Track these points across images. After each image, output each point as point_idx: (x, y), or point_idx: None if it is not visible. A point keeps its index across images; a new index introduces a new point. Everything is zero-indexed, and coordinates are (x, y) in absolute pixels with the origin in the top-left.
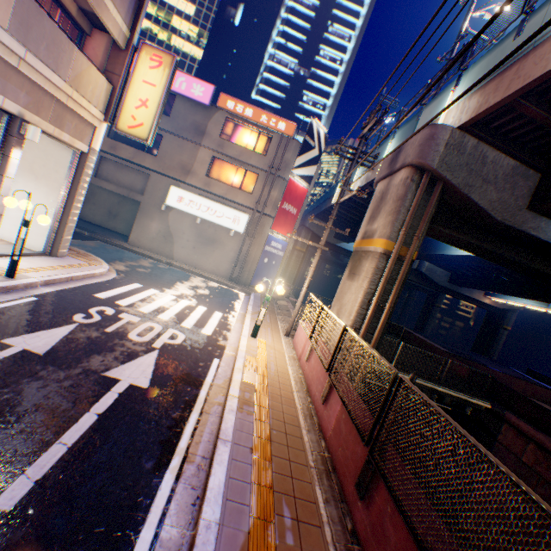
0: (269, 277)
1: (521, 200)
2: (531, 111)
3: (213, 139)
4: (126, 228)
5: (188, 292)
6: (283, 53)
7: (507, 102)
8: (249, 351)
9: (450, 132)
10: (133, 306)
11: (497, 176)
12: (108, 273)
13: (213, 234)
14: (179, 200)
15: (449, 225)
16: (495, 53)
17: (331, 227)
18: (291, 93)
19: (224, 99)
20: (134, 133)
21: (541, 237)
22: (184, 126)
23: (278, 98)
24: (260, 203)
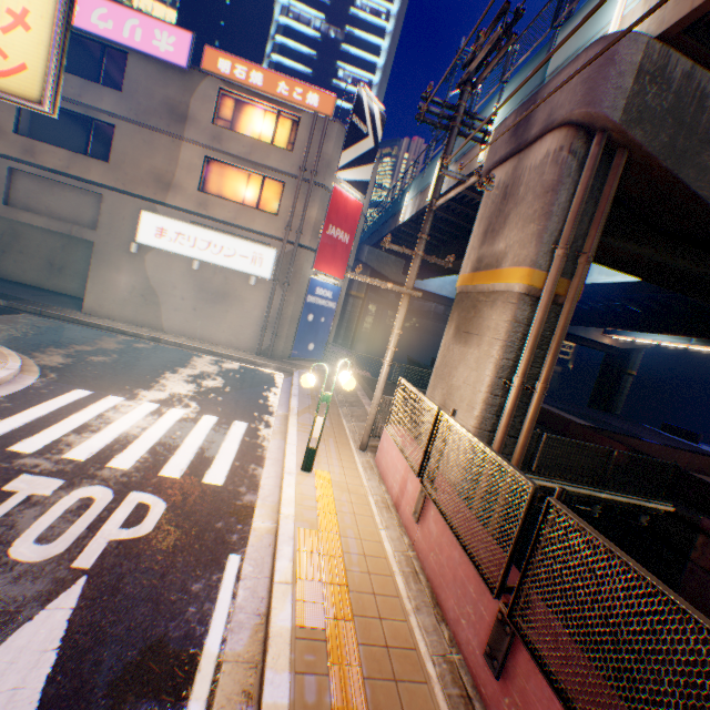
0: (317, 342)
1: None
2: None
3: (202, 127)
4: (82, 287)
5: (184, 389)
6: (302, 4)
7: None
8: (301, 515)
9: (645, 46)
10: (51, 451)
11: None
12: (19, 377)
13: (223, 285)
14: (159, 233)
15: (624, 235)
16: None
17: (423, 255)
18: (320, 66)
19: (212, 56)
20: (9, 88)
21: None
22: (150, 108)
23: (302, 75)
24: (292, 229)
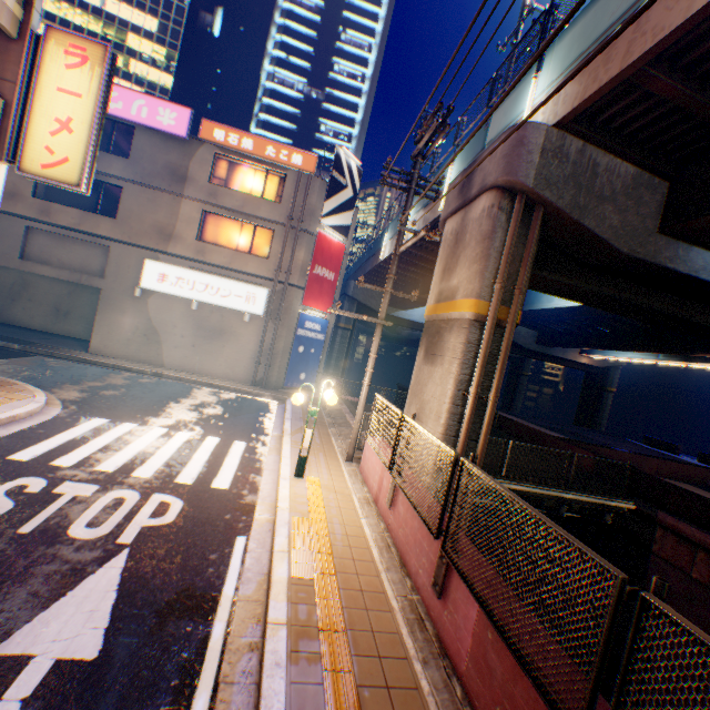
0: (308, 372)
1: (649, 221)
2: (663, 85)
3: (200, 185)
4: (86, 330)
5: (188, 416)
6: (286, 71)
7: (629, 74)
8: (295, 507)
9: (545, 132)
10: (85, 465)
11: (614, 190)
12: (46, 409)
13: (220, 322)
14: (161, 278)
15: (555, 269)
16: (593, 13)
17: (392, 291)
18: (304, 122)
19: (208, 127)
20: (55, 176)
21: (681, 269)
22: (154, 171)
23: (287, 130)
24: (282, 270)
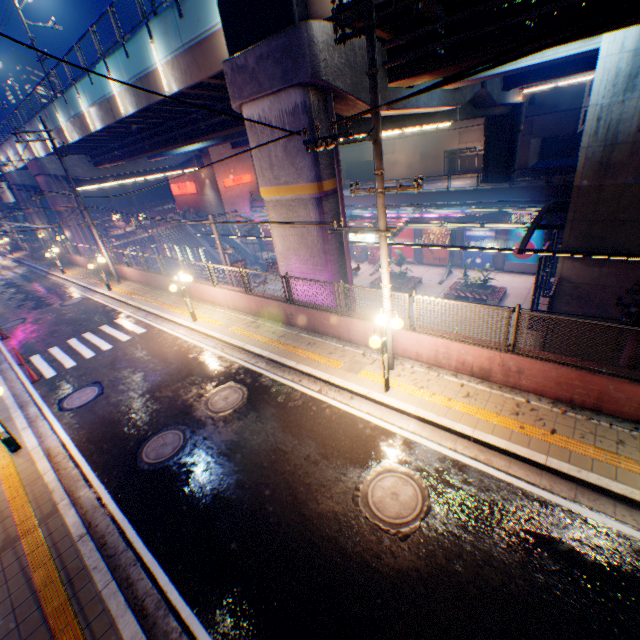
0: None
1: None
2: None
3: None
4: None
5: None
6: None
7: None
8: None
9: None
10: None
11: None
12: None
13: None
14: None
15: None
16: None
17: None
18: None
19: None
20: None
21: None
22: None
23: None
24: None
